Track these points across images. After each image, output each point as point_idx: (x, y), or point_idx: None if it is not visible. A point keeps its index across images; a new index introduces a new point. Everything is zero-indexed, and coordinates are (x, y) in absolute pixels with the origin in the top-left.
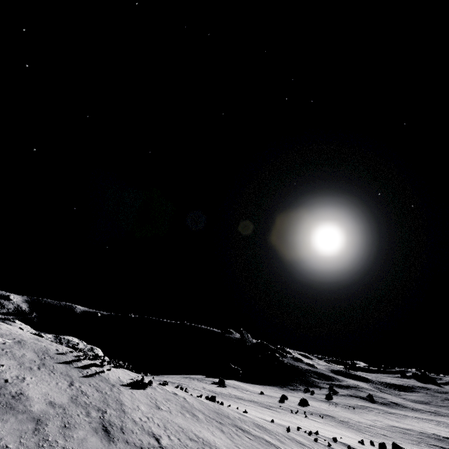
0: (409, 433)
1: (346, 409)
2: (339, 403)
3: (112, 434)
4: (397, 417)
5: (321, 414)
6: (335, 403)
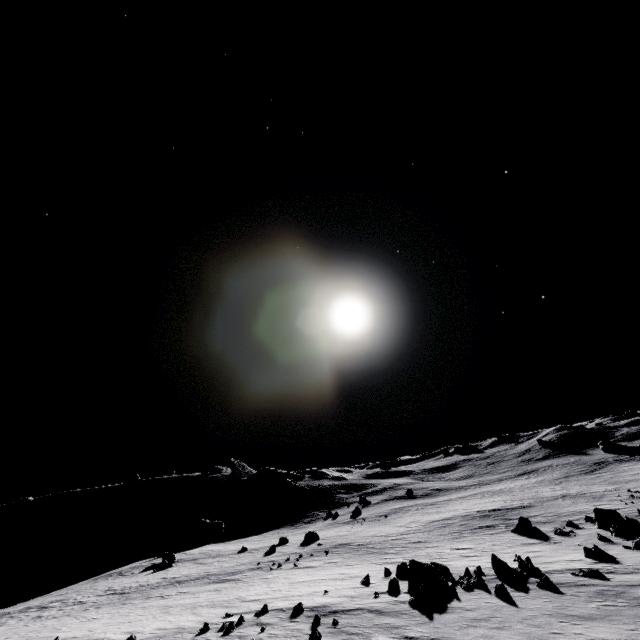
0: (450, 523)
1: (375, 522)
2: (369, 516)
3: None
4: (438, 506)
5: (331, 548)
6: (363, 519)
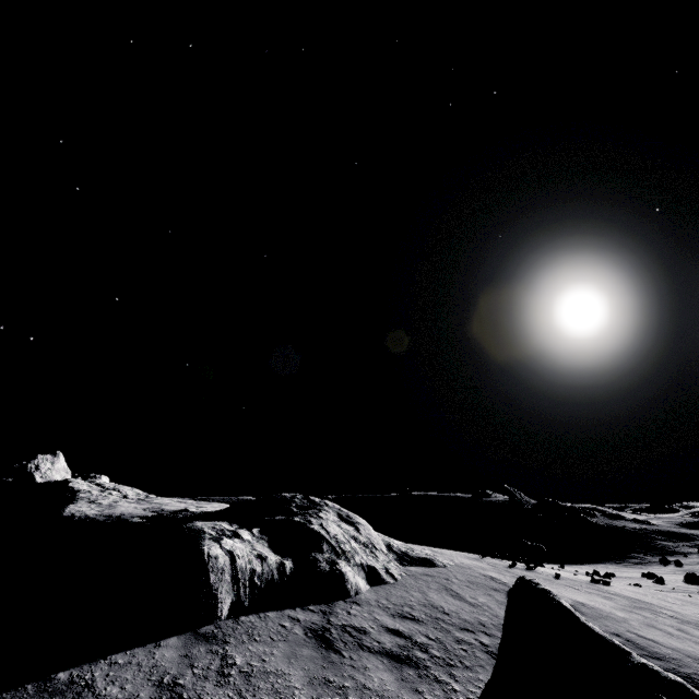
0: None
1: None
2: None
3: None
4: None
5: None
6: None
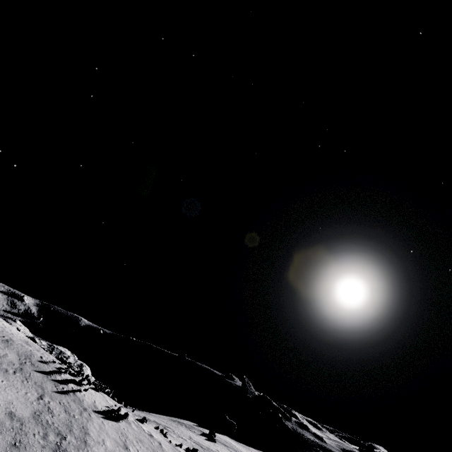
0: None
1: None
2: None
3: None
4: None
5: None
6: None
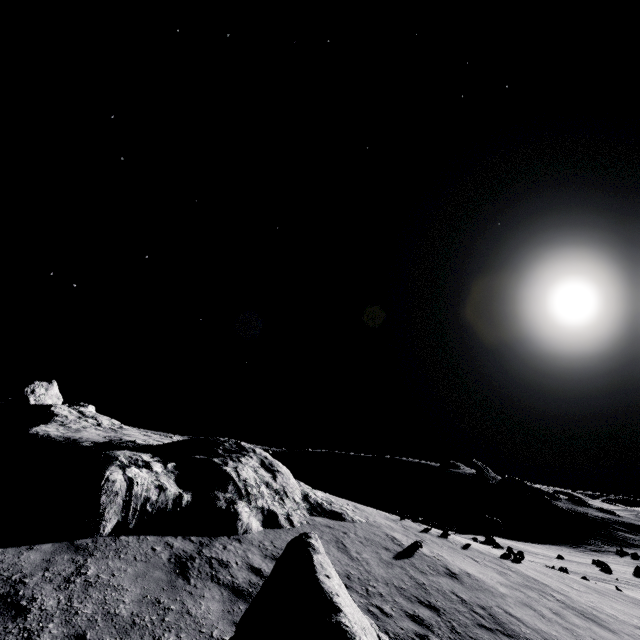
0: None
1: None
2: None
3: (600, 623)
4: None
5: None
6: None
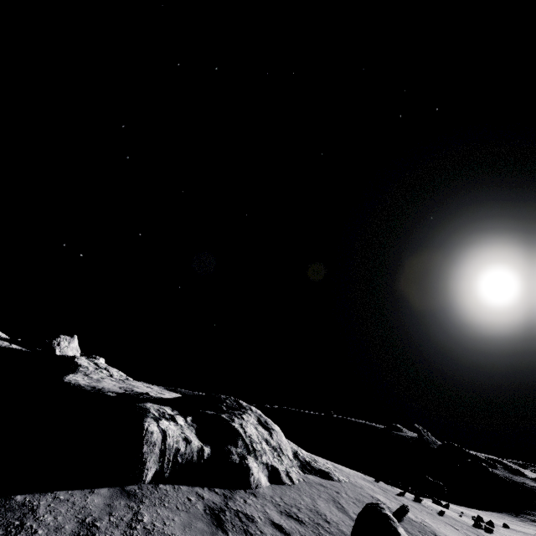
0: None
1: None
2: None
3: None
4: None
5: None
6: None
